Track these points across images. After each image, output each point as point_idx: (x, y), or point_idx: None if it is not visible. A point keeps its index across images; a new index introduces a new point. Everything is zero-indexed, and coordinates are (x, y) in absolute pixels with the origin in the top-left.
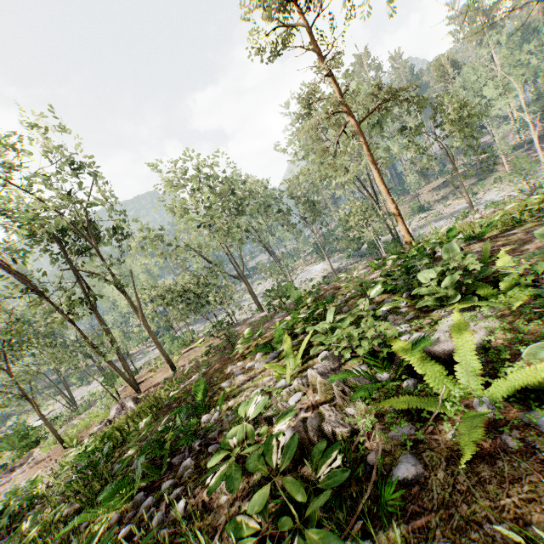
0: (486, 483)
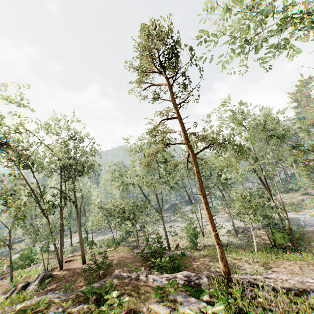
0: None
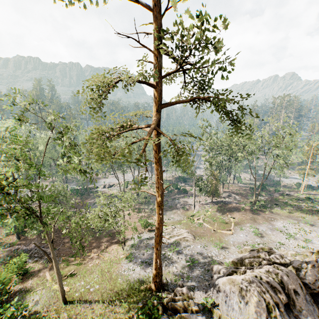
0: None
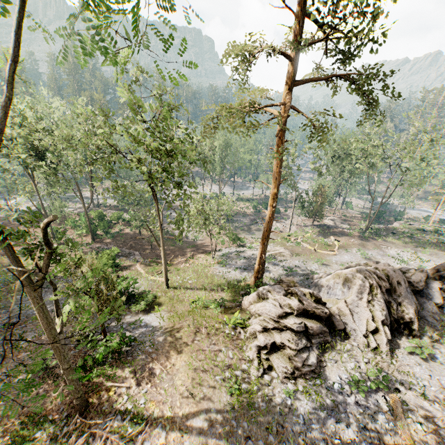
0: None
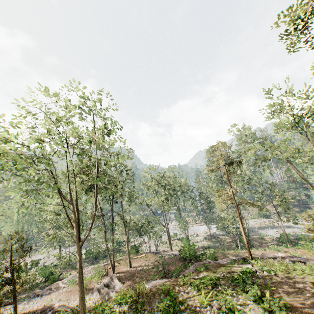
0: None
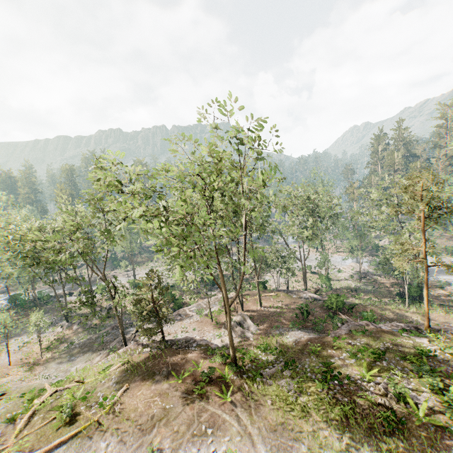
0: (417, 429)
